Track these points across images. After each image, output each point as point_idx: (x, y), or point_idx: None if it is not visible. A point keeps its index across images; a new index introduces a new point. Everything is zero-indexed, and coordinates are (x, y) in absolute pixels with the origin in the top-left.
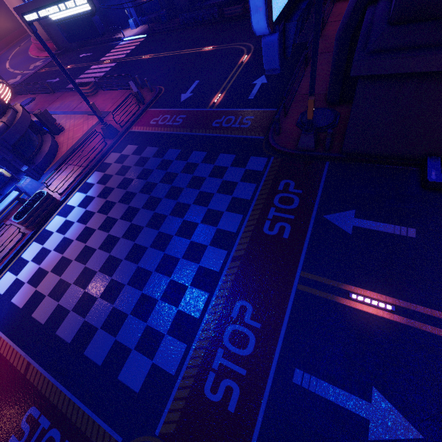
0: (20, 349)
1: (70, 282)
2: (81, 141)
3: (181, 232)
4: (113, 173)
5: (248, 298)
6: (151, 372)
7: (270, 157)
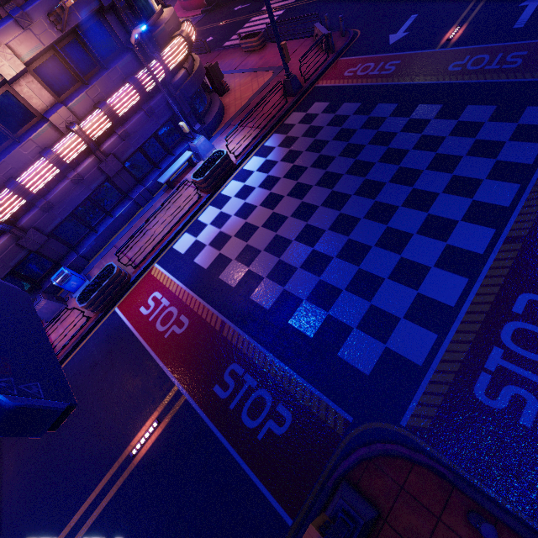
0: (211, 307)
1: (260, 248)
2: (252, 101)
3: (411, 203)
4: (298, 134)
5: None
6: (385, 357)
7: None
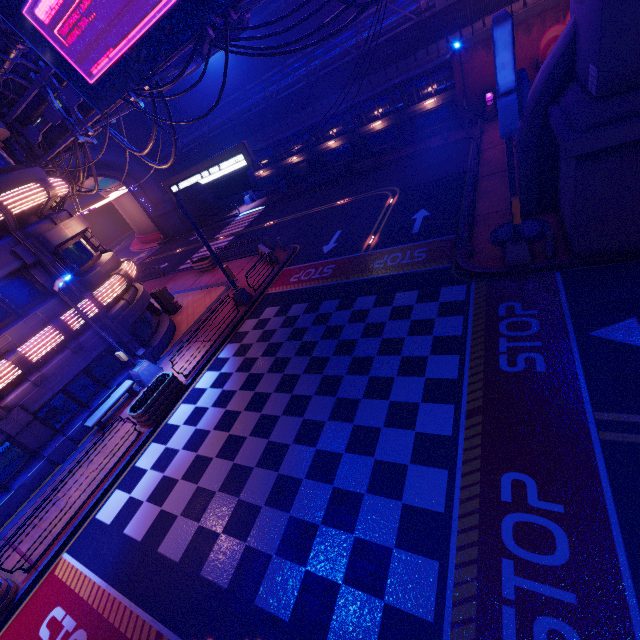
0: (142, 611)
1: (214, 489)
2: (204, 315)
3: (371, 392)
4: (253, 340)
5: (520, 466)
6: (387, 622)
7: (469, 283)
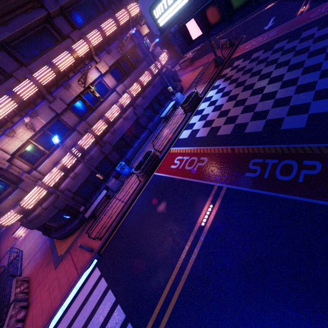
0: (219, 147)
1: (237, 114)
2: (197, 78)
3: None
4: (232, 74)
5: None
6: None
7: None
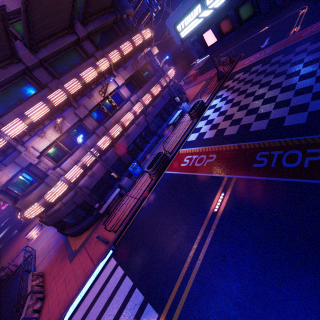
0: (226, 145)
1: (241, 117)
2: (201, 90)
3: None
4: (234, 85)
5: None
6: None
7: None
